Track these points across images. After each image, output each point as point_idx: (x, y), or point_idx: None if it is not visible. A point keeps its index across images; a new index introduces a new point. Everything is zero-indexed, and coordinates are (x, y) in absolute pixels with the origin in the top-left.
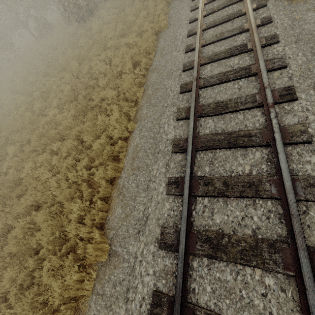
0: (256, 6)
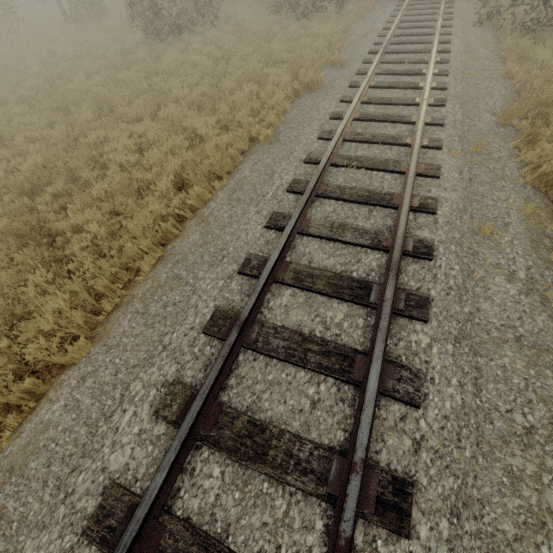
0: (419, 205)
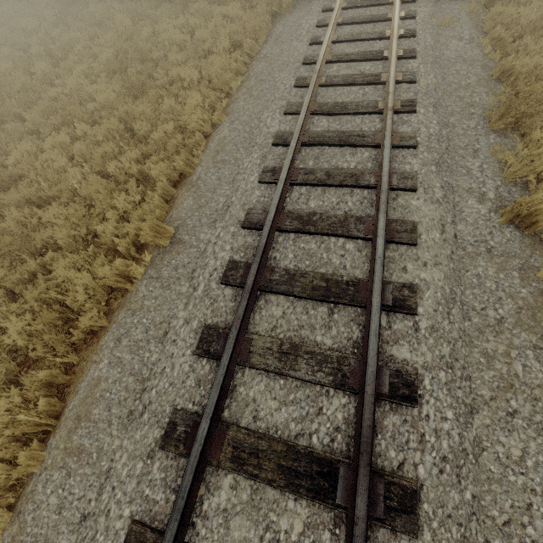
0: (404, 15)
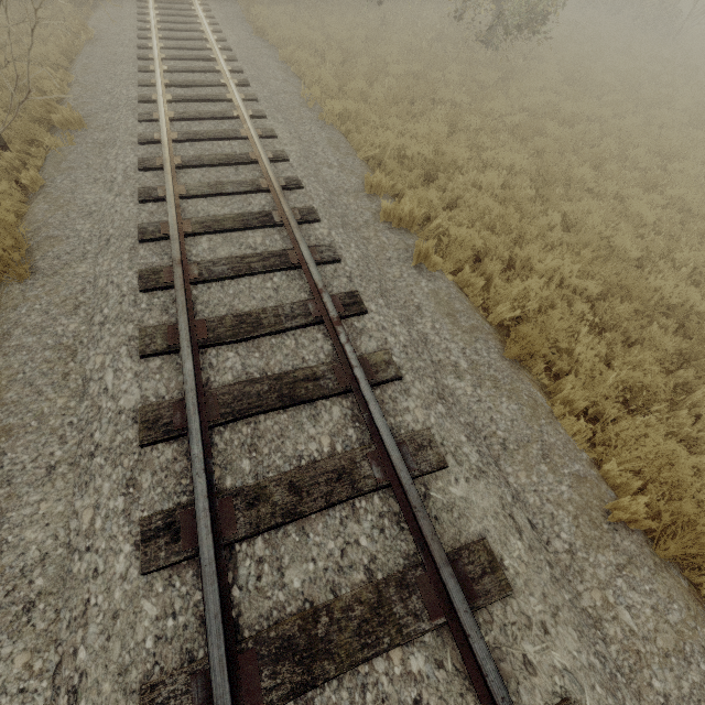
0: None
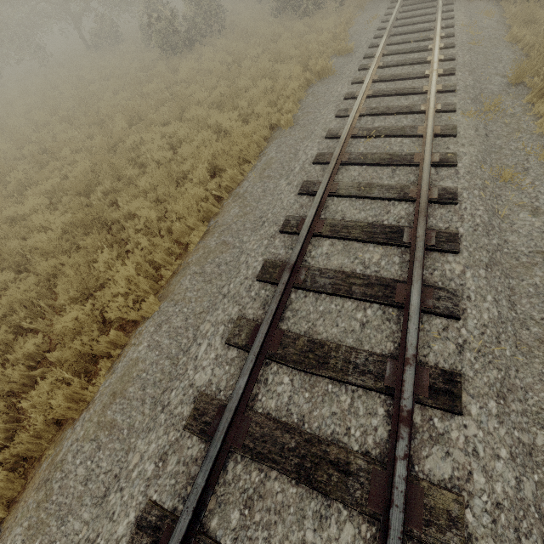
0: (439, 160)
